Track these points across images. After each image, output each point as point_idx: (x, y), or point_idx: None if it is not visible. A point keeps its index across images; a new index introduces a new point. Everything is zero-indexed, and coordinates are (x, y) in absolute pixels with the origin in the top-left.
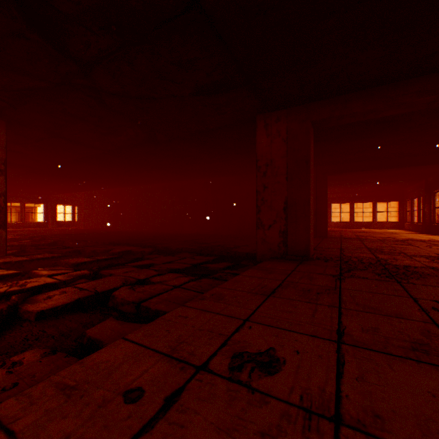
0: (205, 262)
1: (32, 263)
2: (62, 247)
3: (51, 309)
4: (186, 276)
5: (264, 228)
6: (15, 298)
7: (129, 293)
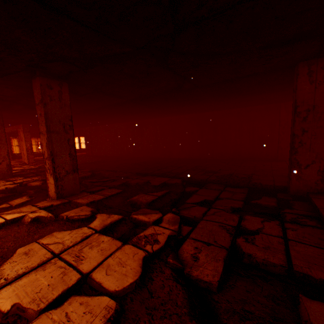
0: (245, 196)
1: (108, 200)
2: (109, 180)
3: (220, 277)
4: (268, 221)
5: (300, 167)
6: (174, 263)
7: (260, 252)
